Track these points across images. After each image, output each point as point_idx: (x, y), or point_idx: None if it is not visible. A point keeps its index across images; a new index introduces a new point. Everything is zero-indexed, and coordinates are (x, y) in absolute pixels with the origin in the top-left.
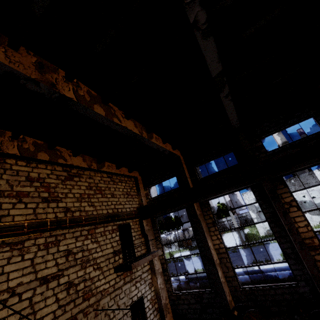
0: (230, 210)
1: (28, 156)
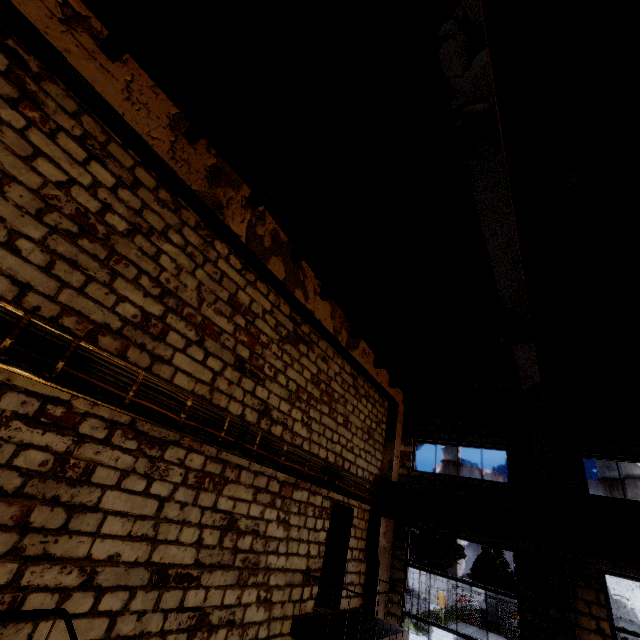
0: None
1: (256, 253)
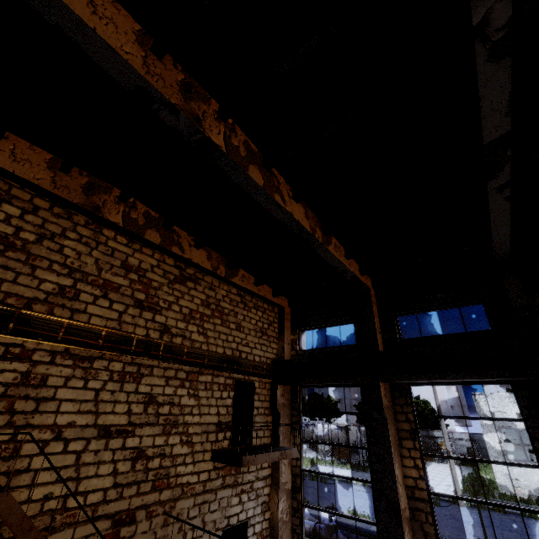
0: (455, 418)
1: (133, 231)
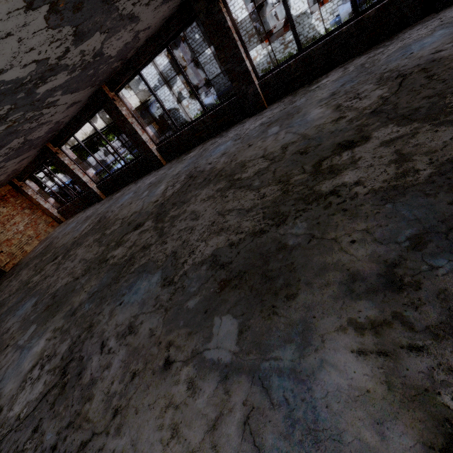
0: None
1: None
